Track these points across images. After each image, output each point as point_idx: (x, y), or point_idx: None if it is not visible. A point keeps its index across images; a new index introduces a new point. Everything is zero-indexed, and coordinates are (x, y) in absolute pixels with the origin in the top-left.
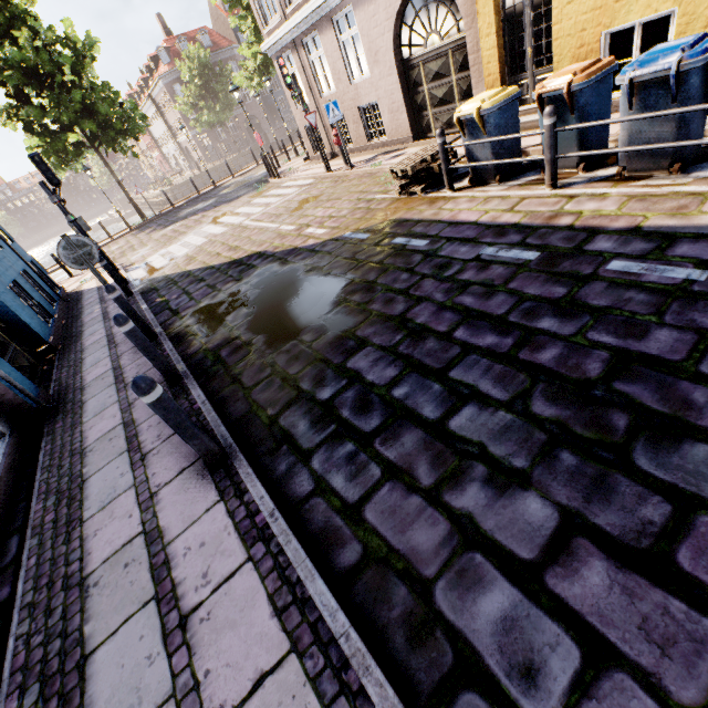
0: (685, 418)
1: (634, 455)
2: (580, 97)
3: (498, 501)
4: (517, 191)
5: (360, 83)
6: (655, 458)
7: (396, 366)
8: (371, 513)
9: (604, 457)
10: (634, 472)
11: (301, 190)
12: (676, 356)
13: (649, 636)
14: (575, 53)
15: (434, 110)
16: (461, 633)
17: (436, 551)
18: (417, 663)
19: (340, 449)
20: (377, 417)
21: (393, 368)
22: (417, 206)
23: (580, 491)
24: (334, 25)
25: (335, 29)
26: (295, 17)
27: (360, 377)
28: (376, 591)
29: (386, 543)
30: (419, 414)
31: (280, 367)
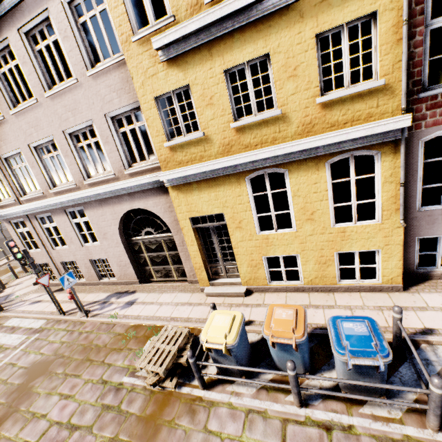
0: None
1: None
2: (301, 344)
3: None
4: (270, 403)
5: (91, 246)
6: None
7: None
8: None
9: None
10: None
11: (29, 342)
12: None
13: None
14: (250, 262)
15: (154, 266)
16: None
17: None
18: None
19: None
20: None
21: None
22: (178, 416)
23: None
24: (67, 213)
25: (68, 215)
26: (30, 204)
27: None
28: None
29: None
30: None
31: None
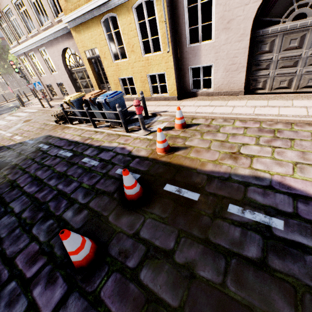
0: (55, 212)
1: (34, 226)
2: (95, 102)
3: None
4: (87, 127)
5: (55, 74)
6: (38, 226)
7: None
8: None
9: (27, 229)
10: (29, 232)
11: (28, 115)
12: (70, 192)
13: None
14: (114, 82)
15: (84, 89)
16: None
17: None
18: None
19: None
20: None
21: None
22: (58, 129)
23: (11, 242)
24: (40, 52)
25: (41, 53)
26: (22, 45)
27: None
28: None
29: None
30: None
31: None
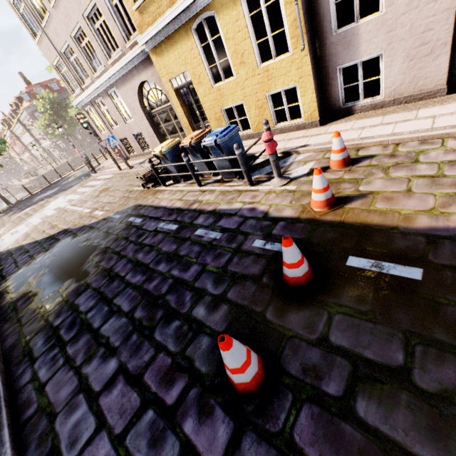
0: (179, 309)
1: (155, 330)
2: (197, 148)
3: (101, 365)
4: (188, 187)
5: (130, 123)
6: (161, 330)
7: (95, 299)
8: (49, 386)
9: (146, 334)
10: (151, 339)
11: (104, 183)
12: (191, 279)
13: (120, 412)
14: (215, 116)
15: (170, 136)
16: (58, 434)
17: (67, 398)
18: (35, 455)
19: (51, 353)
20: (75, 331)
21: (93, 301)
22: (148, 196)
23: (130, 353)
24: (110, 95)
25: (111, 97)
26: (87, 91)
27: (77, 309)
28: (34, 426)
29: (49, 400)
30: (92, 325)
31: (44, 308)
